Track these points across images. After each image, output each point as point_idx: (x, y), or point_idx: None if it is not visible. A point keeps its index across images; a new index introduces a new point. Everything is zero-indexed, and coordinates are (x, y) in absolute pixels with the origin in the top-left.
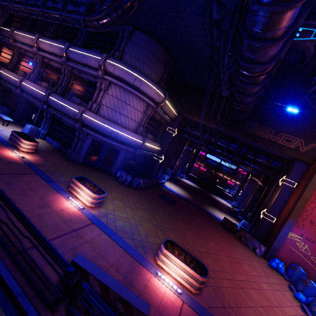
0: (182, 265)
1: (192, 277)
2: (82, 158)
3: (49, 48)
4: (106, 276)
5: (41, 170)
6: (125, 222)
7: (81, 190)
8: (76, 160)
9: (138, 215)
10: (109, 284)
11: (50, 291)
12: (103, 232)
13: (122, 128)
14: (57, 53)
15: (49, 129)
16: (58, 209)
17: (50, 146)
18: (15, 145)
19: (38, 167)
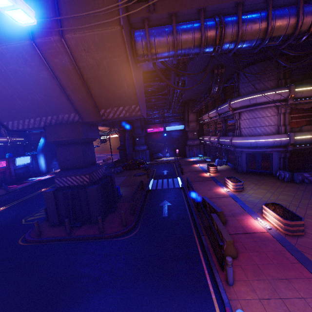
0: (272, 213)
1: (279, 221)
2: (245, 168)
3: (212, 115)
4: (211, 202)
5: (216, 178)
6: (256, 199)
7: (228, 183)
8: (241, 171)
9: (277, 197)
10: (210, 203)
11: (196, 204)
12: (234, 200)
13: (258, 137)
14: (215, 115)
15: (227, 157)
16: (215, 191)
17: (229, 168)
18: (209, 171)
19: (215, 177)
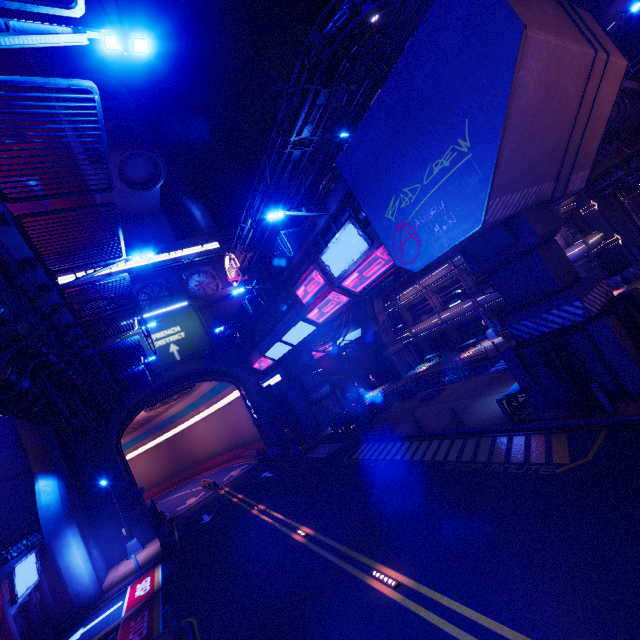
0: None
1: None
2: None
3: (435, 278)
4: None
5: None
6: None
7: None
8: None
9: None
10: None
11: None
12: None
13: None
14: (444, 274)
15: (498, 322)
16: None
17: None
18: None
19: None
